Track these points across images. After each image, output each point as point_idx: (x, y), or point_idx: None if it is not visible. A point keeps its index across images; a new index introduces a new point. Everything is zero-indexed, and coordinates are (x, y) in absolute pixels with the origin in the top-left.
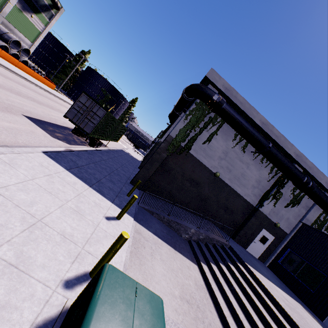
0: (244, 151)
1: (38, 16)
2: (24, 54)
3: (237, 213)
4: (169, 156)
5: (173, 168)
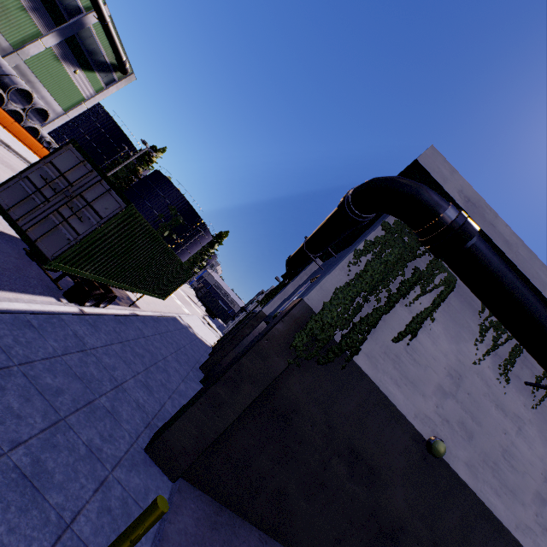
0: (506, 379)
1: (87, 75)
2: (37, 118)
3: None
4: (292, 365)
5: (300, 406)
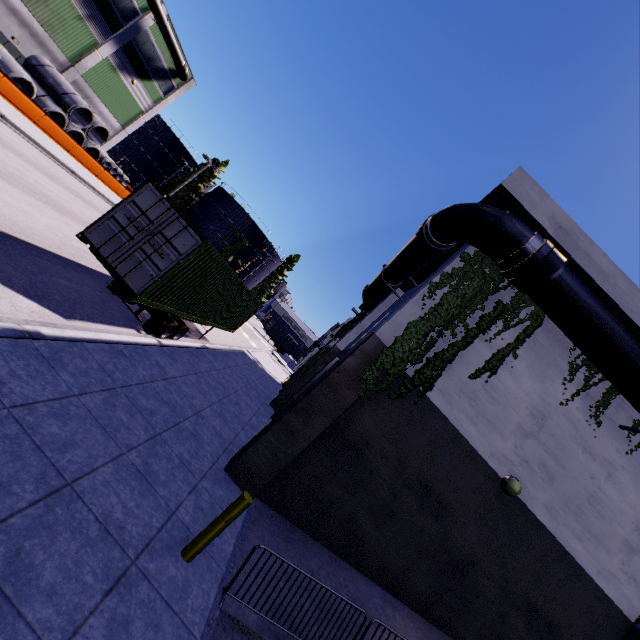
0: (598, 422)
1: (145, 84)
2: (97, 138)
3: (569, 638)
4: (363, 399)
5: (370, 439)
